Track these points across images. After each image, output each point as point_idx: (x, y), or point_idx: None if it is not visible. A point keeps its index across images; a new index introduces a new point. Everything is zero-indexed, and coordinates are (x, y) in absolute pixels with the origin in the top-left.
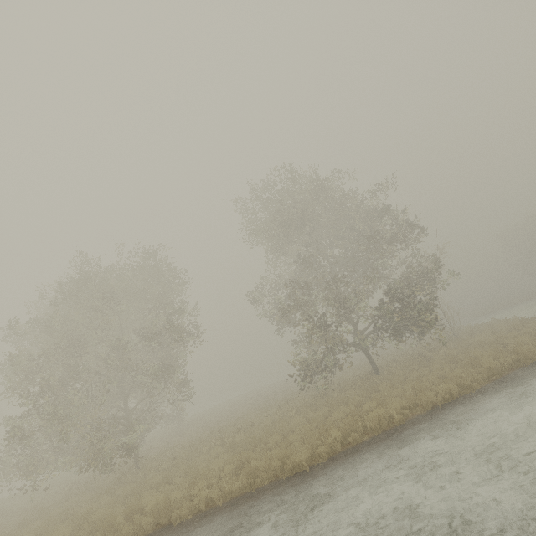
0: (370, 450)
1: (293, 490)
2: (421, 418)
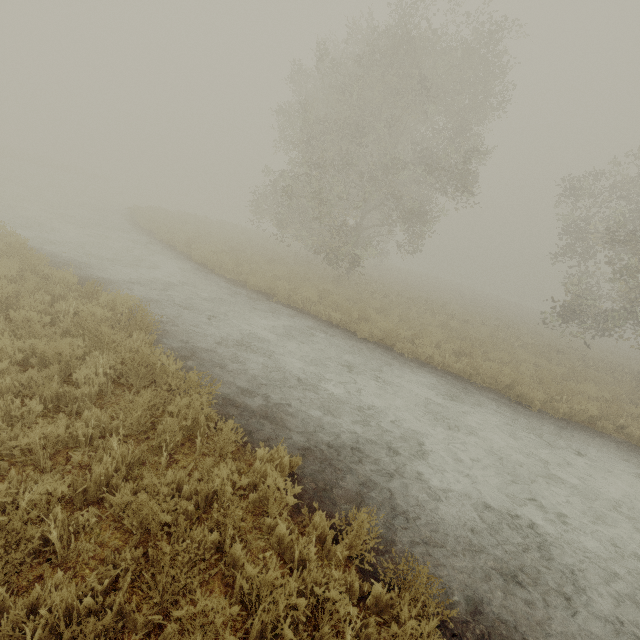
0: (620, 450)
1: (516, 413)
2: None
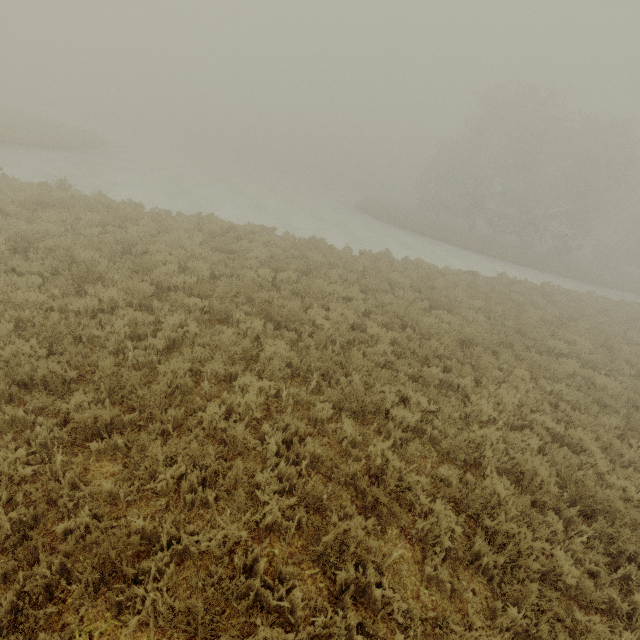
0: None
1: None
2: None
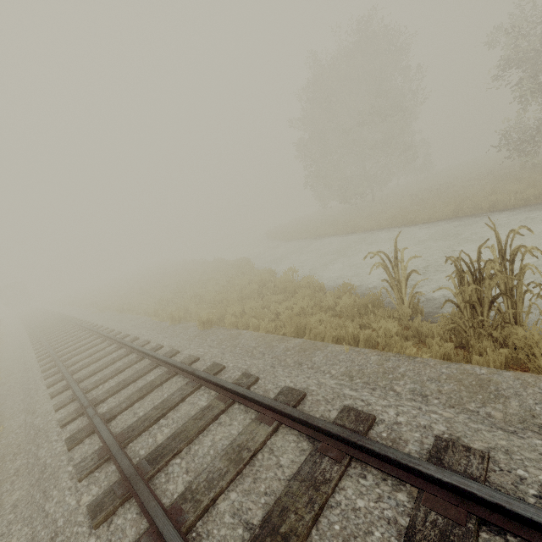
0: (462, 220)
1: (402, 231)
2: (536, 206)
